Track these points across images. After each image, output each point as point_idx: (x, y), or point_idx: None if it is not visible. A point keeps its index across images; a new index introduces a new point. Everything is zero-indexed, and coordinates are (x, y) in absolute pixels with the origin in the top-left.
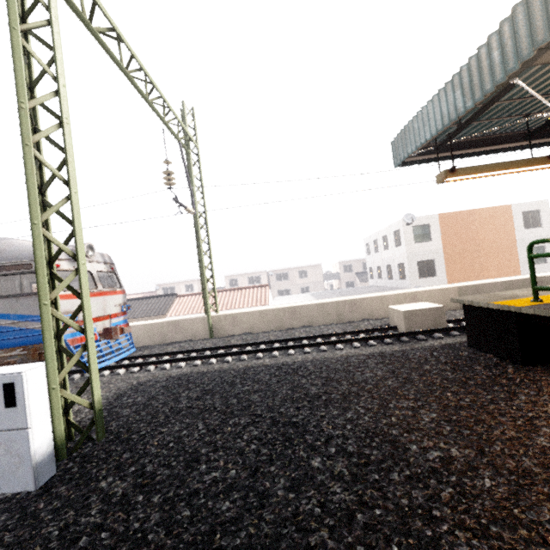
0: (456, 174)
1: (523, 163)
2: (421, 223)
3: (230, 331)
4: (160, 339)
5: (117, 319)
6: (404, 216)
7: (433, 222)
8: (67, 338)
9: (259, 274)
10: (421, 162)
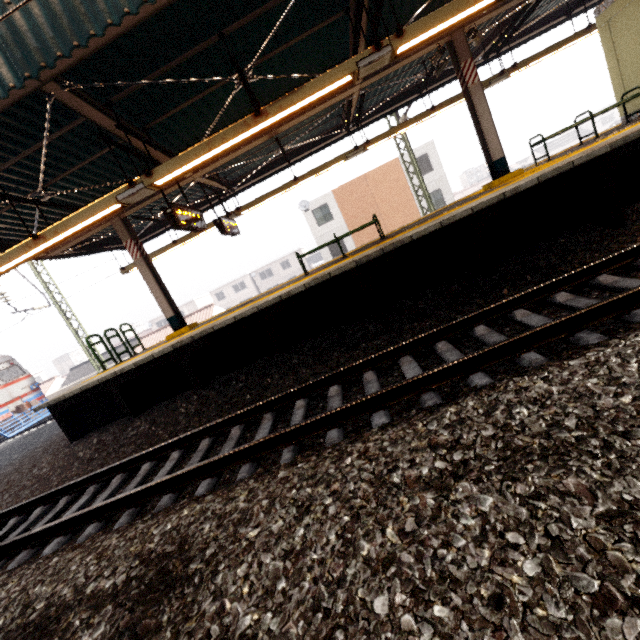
0: (126, 270)
1: (161, 251)
2: (318, 205)
3: None
4: None
5: (29, 396)
6: (299, 205)
7: (329, 200)
8: None
9: (242, 279)
10: (149, 240)
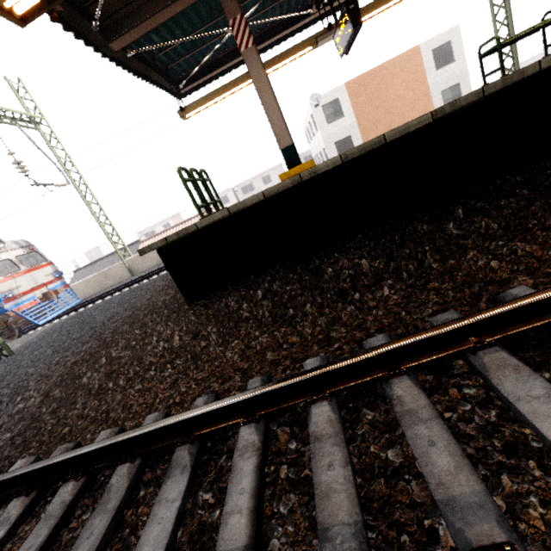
0: (187, 111)
1: (233, 84)
2: (329, 99)
3: (144, 267)
4: (99, 287)
5: (53, 284)
6: (309, 99)
7: (341, 94)
8: (12, 308)
9: (225, 193)
10: (198, 88)
